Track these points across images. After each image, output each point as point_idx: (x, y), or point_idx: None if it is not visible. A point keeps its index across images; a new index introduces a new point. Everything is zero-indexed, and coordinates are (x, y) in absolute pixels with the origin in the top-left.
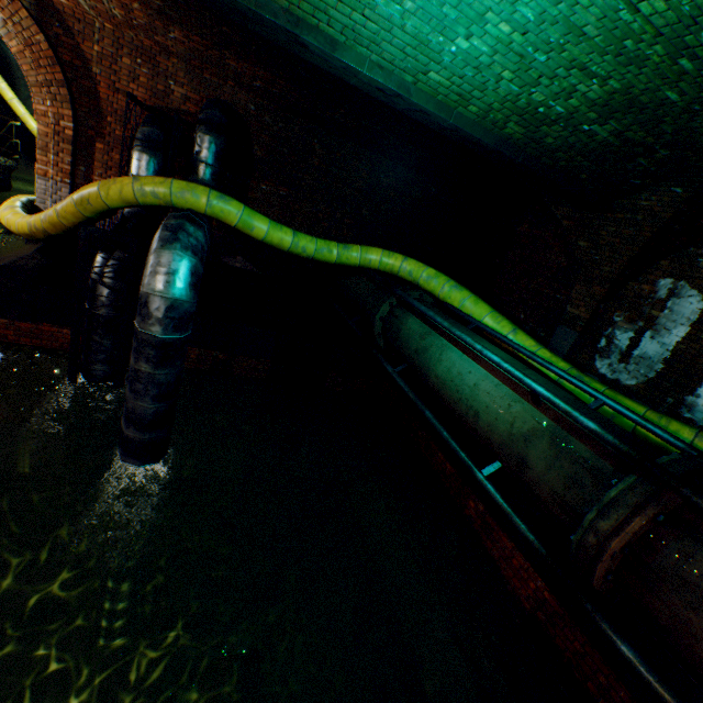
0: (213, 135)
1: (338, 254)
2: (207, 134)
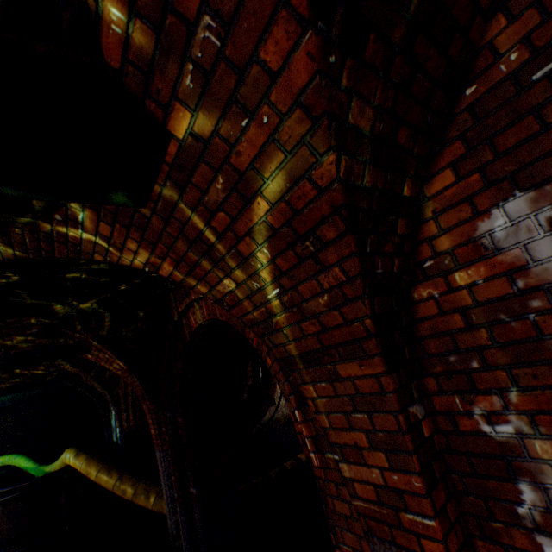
0: None
1: None
2: None
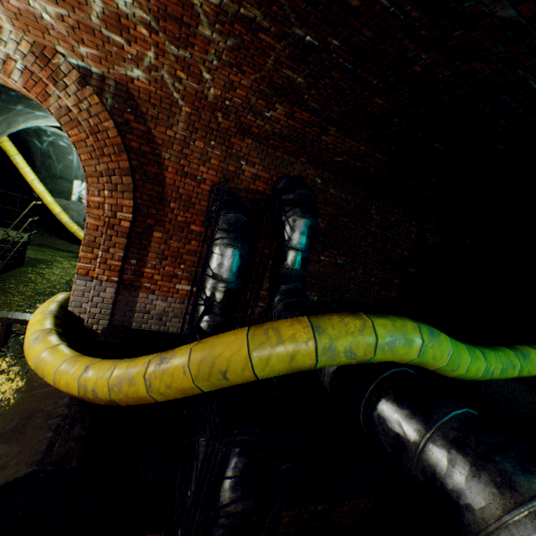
0: (309, 217)
1: (519, 367)
2: (302, 217)
